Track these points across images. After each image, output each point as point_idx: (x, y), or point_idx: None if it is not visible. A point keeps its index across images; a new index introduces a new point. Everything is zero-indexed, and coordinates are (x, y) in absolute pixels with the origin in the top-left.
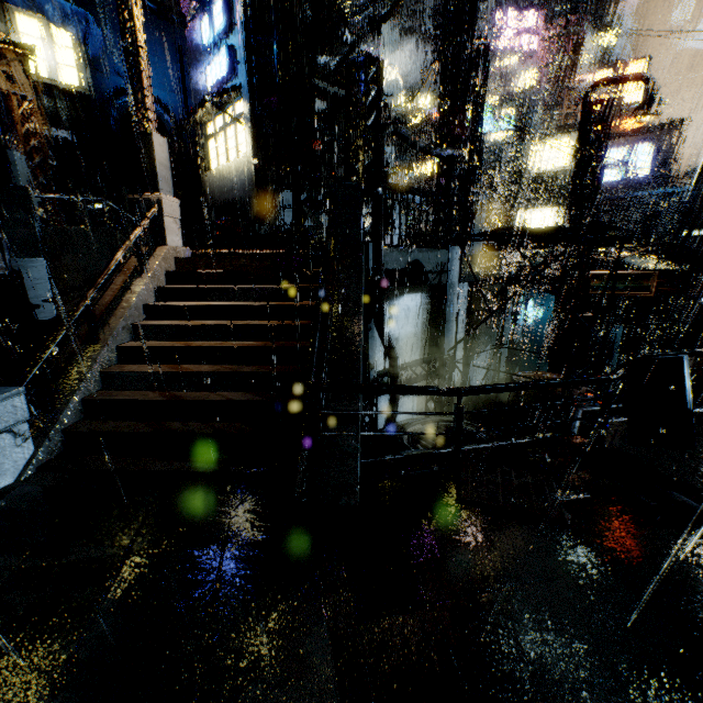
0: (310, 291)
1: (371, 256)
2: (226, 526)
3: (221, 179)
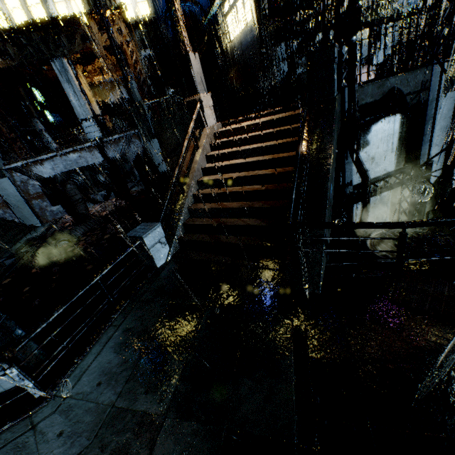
0: (295, 144)
1: (347, 99)
2: (248, 296)
3: (237, 47)
